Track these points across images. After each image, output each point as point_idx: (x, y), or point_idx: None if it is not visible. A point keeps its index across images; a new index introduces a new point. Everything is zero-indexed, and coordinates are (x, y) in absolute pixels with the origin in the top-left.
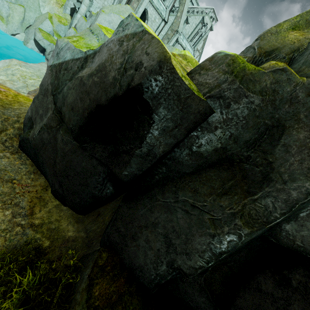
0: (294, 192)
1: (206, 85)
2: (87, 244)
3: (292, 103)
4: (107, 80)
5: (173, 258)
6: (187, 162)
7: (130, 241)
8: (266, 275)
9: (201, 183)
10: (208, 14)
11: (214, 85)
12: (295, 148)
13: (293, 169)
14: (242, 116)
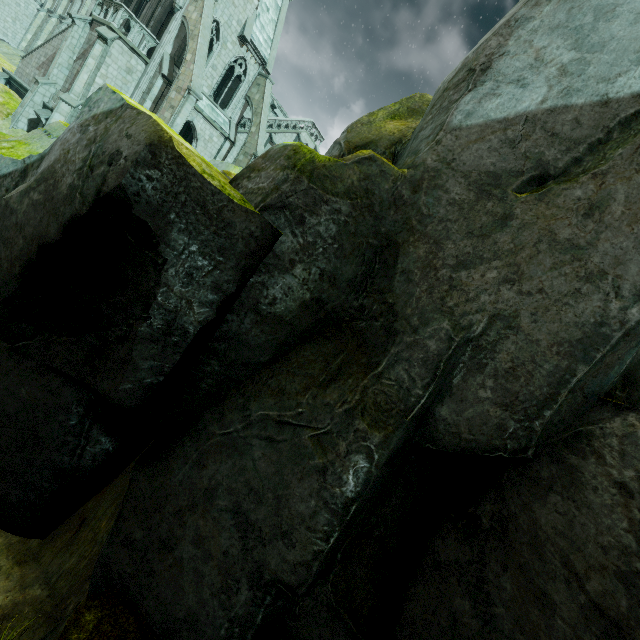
0: (431, 341)
1: (258, 192)
2: (50, 617)
3: (398, 207)
4: (59, 193)
5: (258, 559)
6: (258, 338)
7: (158, 559)
8: (444, 531)
9: (290, 374)
10: (305, 130)
11: (270, 189)
12: (418, 273)
13: (422, 305)
14: (330, 235)
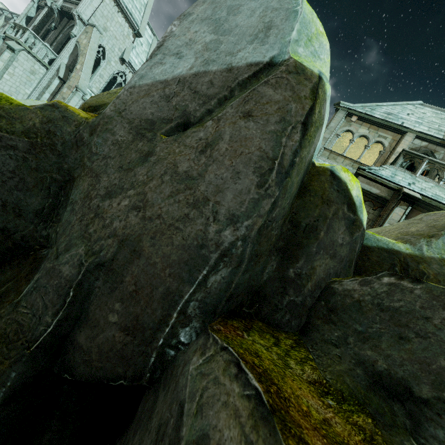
0: (65, 267)
1: None
2: None
3: (79, 147)
4: None
5: None
6: None
7: None
8: None
9: None
10: None
11: None
12: (79, 203)
13: (72, 232)
14: (9, 169)
